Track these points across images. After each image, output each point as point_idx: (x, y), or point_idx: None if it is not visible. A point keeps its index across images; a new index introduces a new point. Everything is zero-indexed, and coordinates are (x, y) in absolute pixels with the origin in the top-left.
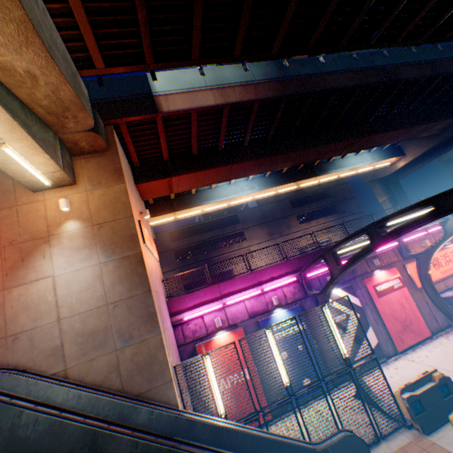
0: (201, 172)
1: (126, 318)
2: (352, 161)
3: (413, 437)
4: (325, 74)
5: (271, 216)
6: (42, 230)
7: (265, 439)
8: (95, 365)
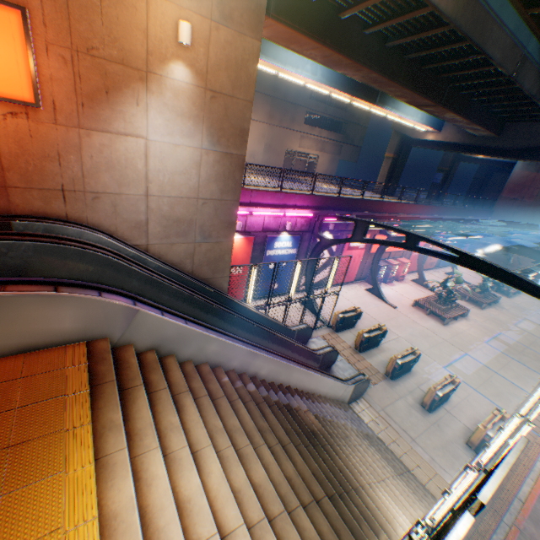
0: (304, 37)
1: (210, 219)
2: (408, 110)
3: (330, 332)
4: (498, 23)
5: (284, 93)
6: (137, 54)
7: (272, 322)
8: (174, 249)
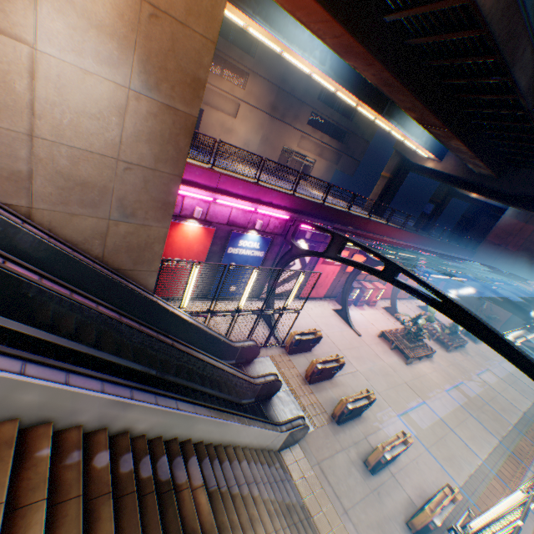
0: (312, 1)
1: (136, 192)
2: (414, 130)
3: (282, 353)
4: (533, 44)
5: (292, 87)
6: None
7: (209, 334)
8: (75, 222)
